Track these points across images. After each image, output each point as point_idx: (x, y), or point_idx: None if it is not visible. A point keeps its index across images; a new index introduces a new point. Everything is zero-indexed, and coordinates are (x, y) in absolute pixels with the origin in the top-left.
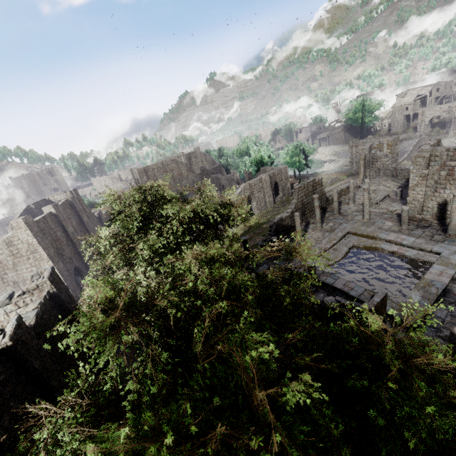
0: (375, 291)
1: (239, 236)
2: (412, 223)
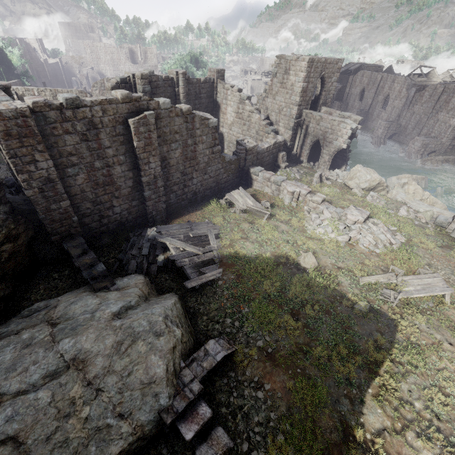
0: None
1: None
2: None
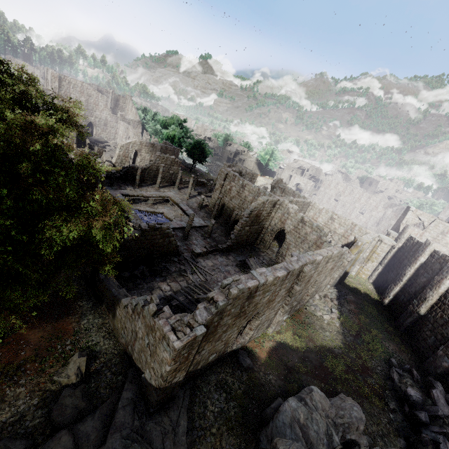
0: (142, 219)
1: (107, 171)
2: (206, 210)
